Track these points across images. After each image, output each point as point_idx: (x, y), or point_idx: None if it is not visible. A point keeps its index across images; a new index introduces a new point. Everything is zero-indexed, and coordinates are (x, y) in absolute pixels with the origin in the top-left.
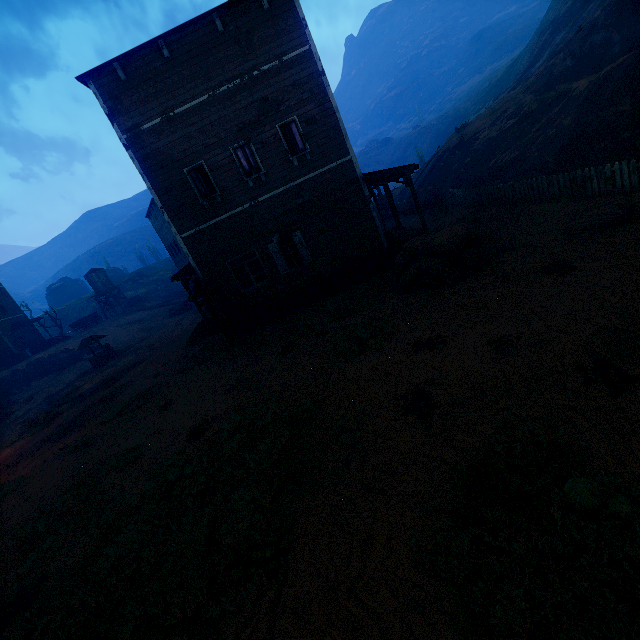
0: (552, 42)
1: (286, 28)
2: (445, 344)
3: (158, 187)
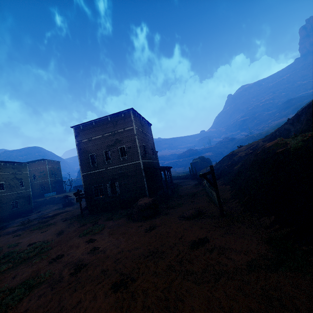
0: None
1: (127, 121)
2: (92, 243)
3: (81, 158)
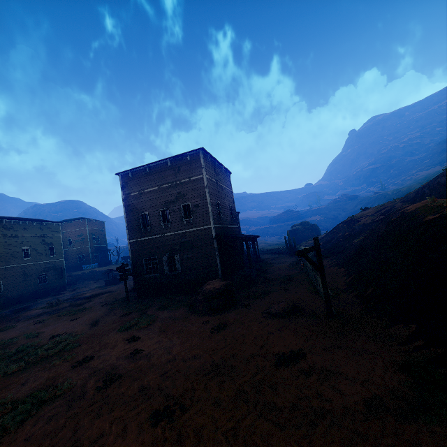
0: None
1: (195, 167)
2: (134, 342)
3: (128, 218)
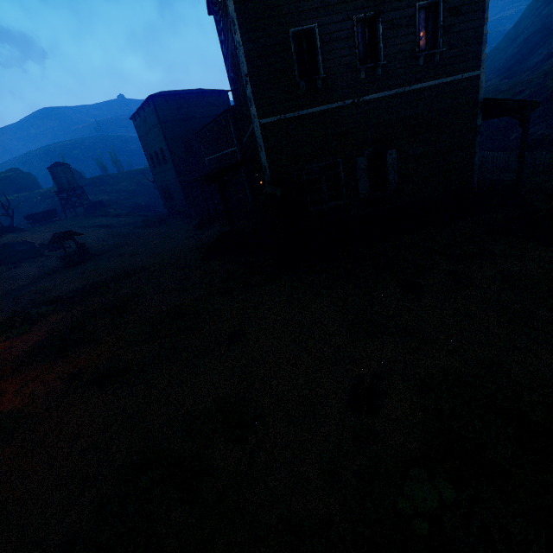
0: (546, 43)
1: None
2: None
3: (249, 45)
